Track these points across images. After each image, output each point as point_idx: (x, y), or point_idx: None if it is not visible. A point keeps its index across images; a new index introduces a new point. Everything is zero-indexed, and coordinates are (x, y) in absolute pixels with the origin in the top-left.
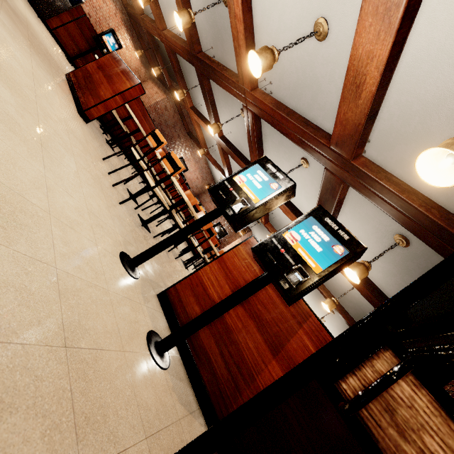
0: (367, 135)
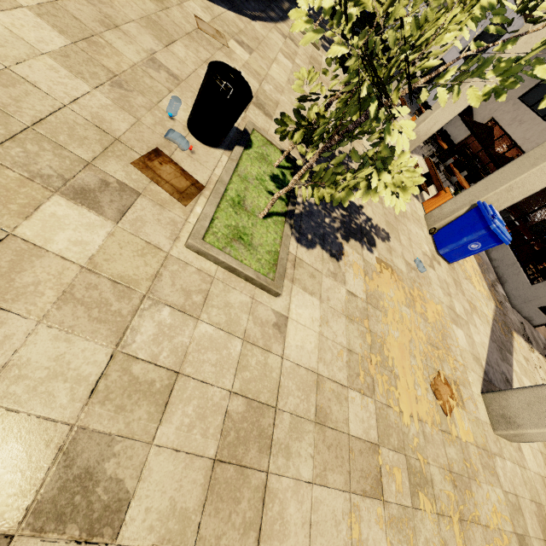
0: None
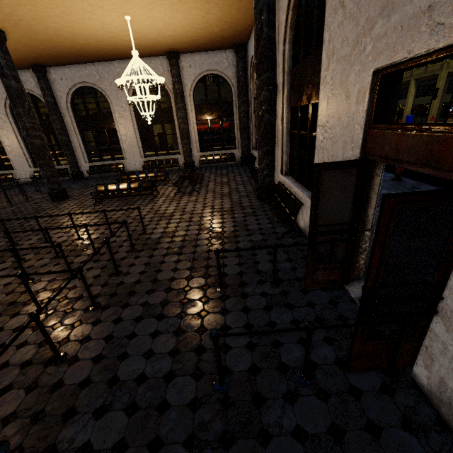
0: None
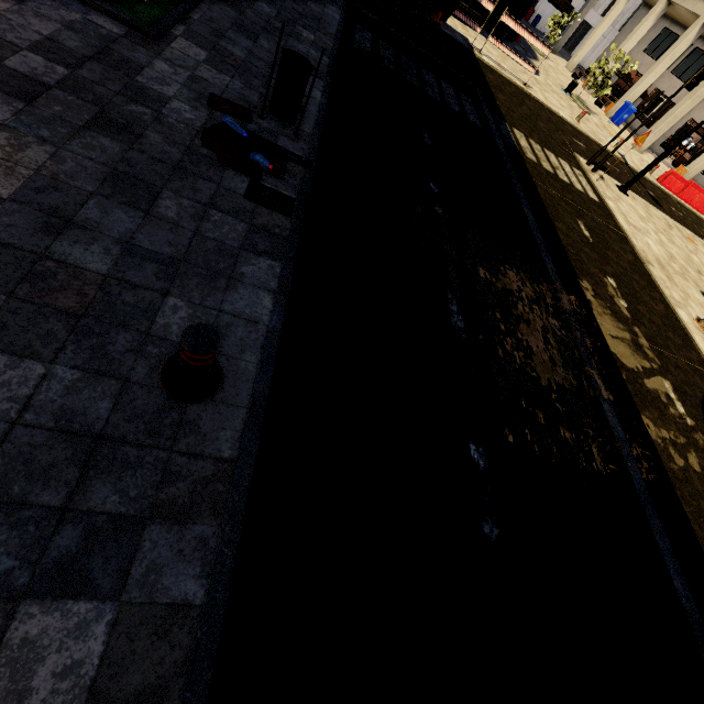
0: None
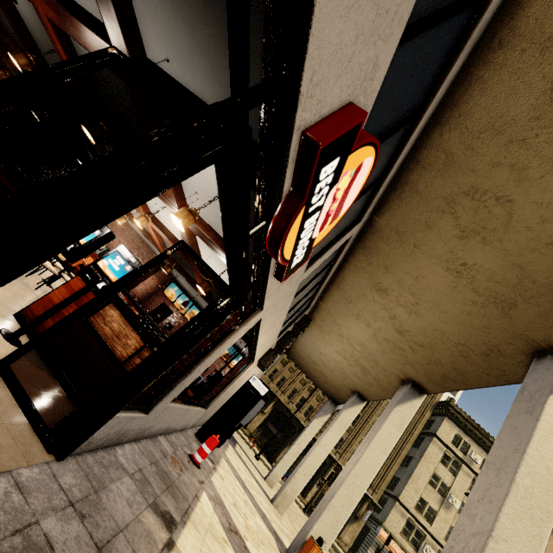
0: (181, 193)
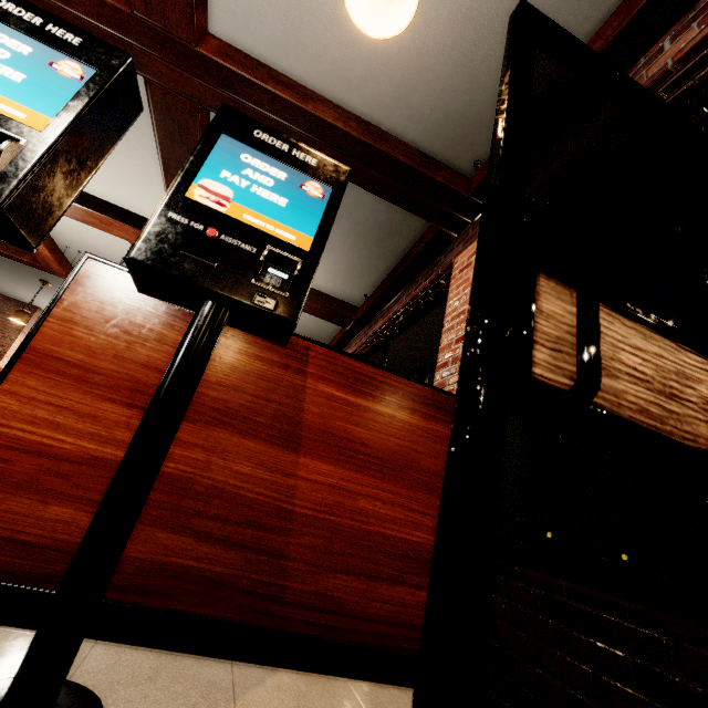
0: None
